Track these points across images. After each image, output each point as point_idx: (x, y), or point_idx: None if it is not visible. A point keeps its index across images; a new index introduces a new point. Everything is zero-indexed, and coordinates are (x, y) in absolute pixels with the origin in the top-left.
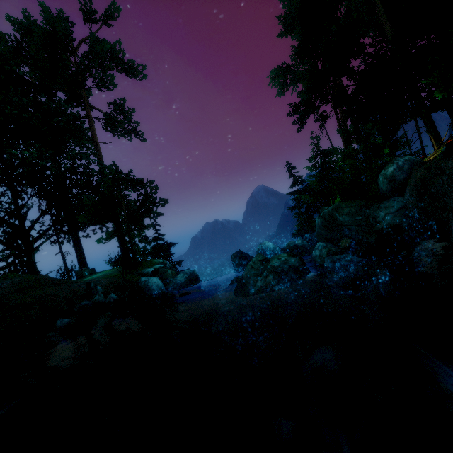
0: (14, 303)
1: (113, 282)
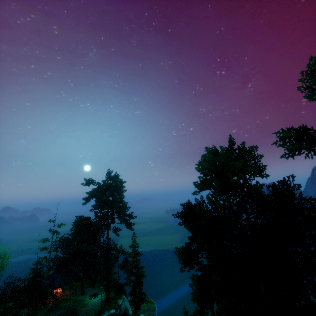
0: None
1: None
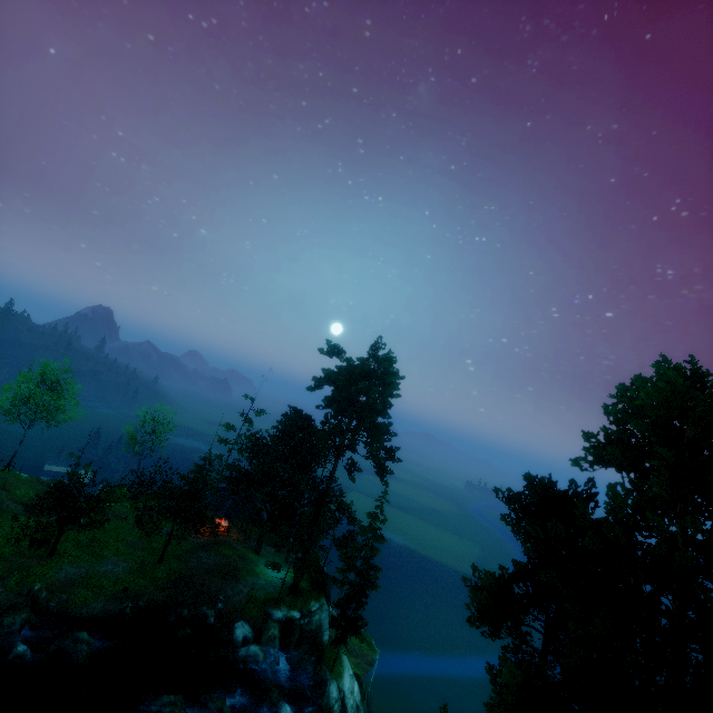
0: (195, 579)
1: (237, 604)
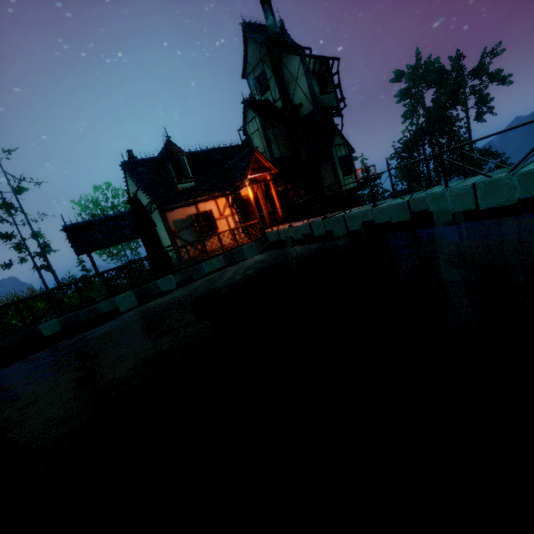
0: None
1: None
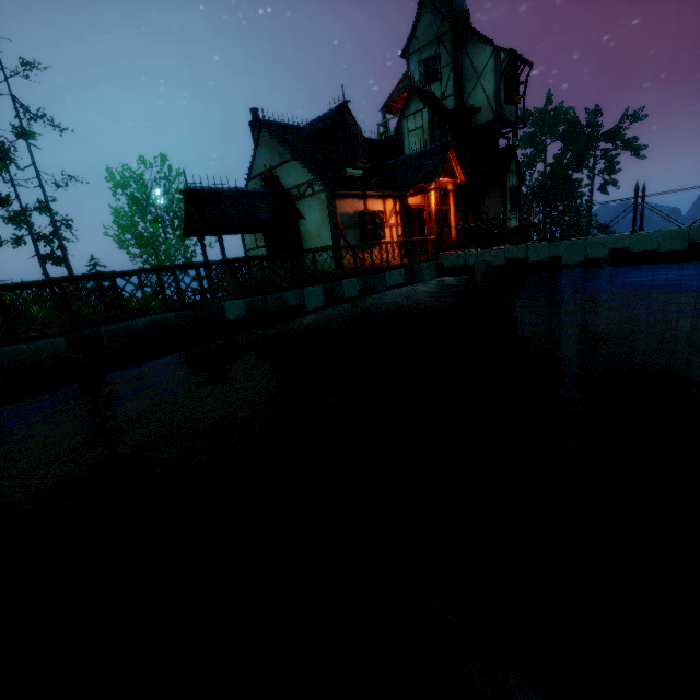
0: None
1: None
